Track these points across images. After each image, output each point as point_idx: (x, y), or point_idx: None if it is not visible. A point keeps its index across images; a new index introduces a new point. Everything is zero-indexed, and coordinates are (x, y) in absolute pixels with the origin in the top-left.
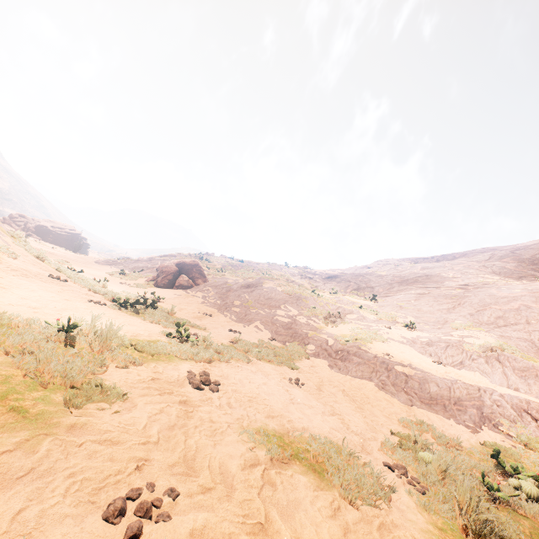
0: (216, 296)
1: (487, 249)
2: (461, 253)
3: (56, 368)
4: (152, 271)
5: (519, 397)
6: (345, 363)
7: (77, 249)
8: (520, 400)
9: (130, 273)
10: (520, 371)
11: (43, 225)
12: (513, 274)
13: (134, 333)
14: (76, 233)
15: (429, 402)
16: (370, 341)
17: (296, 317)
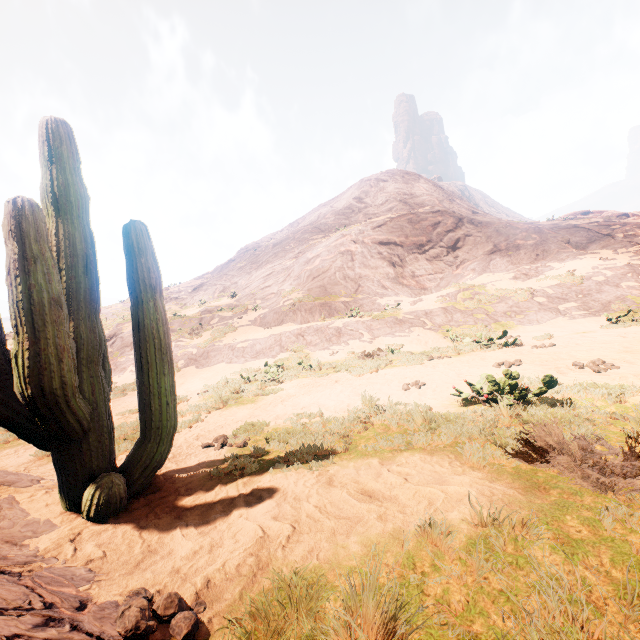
0: None
1: (320, 207)
2: (303, 217)
3: (4, 438)
4: None
5: (298, 328)
6: (207, 360)
7: None
8: (298, 330)
9: None
10: (309, 311)
11: None
12: (333, 227)
13: None
14: None
15: (256, 356)
16: (223, 336)
17: None
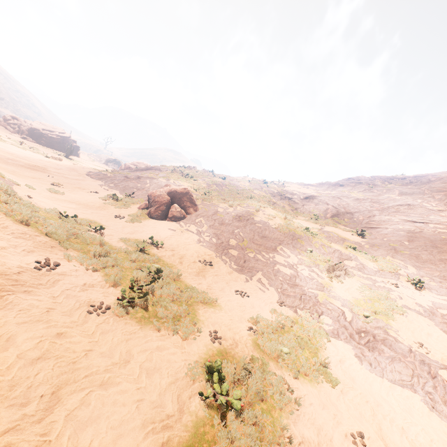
0: (211, 232)
1: None
2: (436, 175)
3: None
4: (142, 193)
5: None
6: (375, 355)
7: (68, 154)
8: None
9: (122, 196)
10: None
11: (35, 128)
12: None
13: (161, 420)
14: (66, 136)
15: None
16: (391, 317)
17: (297, 266)
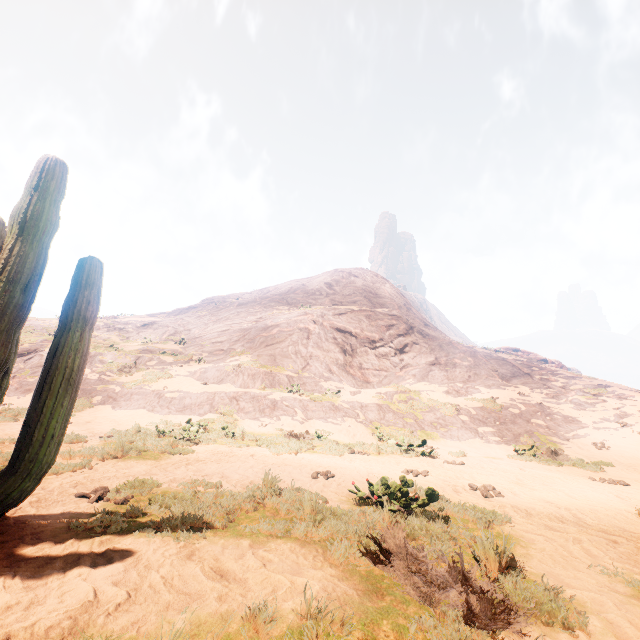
0: None
1: (293, 282)
2: (275, 286)
3: None
4: None
5: (235, 391)
6: (127, 402)
7: None
8: (234, 393)
9: None
10: (252, 376)
11: None
12: (300, 303)
13: None
14: None
15: (182, 410)
16: (155, 381)
17: (88, 375)
